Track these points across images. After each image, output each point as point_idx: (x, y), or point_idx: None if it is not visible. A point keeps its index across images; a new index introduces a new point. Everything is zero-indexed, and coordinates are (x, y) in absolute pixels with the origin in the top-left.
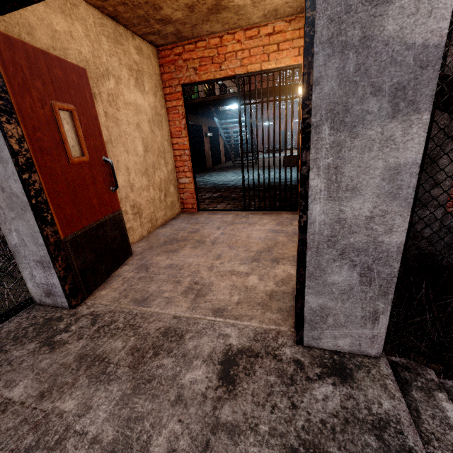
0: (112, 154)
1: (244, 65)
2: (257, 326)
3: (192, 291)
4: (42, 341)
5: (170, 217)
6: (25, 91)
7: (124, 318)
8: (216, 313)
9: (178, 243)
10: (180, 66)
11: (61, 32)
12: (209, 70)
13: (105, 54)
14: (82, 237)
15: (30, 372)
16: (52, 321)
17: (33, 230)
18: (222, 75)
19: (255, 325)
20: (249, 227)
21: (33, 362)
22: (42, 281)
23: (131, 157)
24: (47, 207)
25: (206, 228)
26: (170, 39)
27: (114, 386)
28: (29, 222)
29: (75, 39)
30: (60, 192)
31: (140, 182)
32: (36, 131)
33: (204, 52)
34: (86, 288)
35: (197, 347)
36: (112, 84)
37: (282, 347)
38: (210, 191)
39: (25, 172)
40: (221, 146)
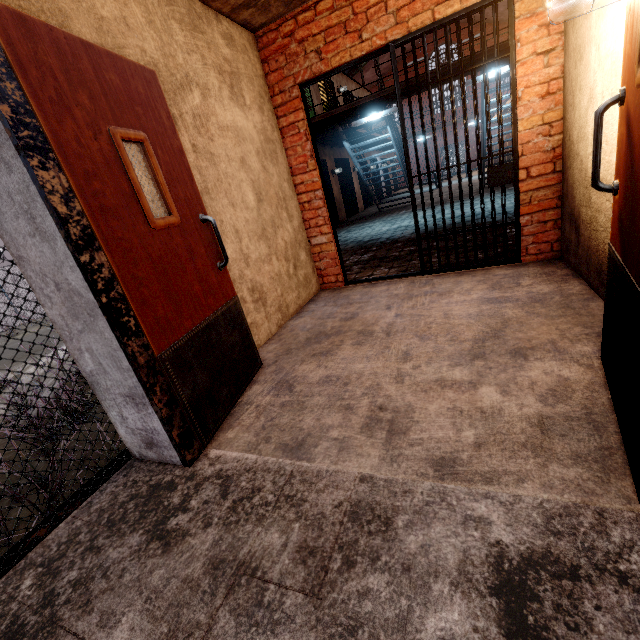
0: (211, 211)
1: (402, 21)
2: (543, 498)
3: (380, 425)
4: (149, 530)
5: (305, 300)
6: (64, 111)
7: (274, 483)
8: (441, 468)
9: (329, 339)
10: (294, 54)
11: (111, 20)
12: (341, 47)
13: (181, 50)
14: (186, 348)
15: (137, 596)
16: (161, 491)
17: (111, 347)
18: (365, 50)
19: (535, 494)
20: (441, 299)
21: (139, 572)
22: (138, 425)
23: (239, 213)
24: (126, 307)
25: (367, 309)
26: (274, 11)
27: (284, 638)
28: (103, 335)
29: (133, 30)
30: (143, 279)
31: (257, 251)
32: (91, 179)
33: (331, 18)
34: (204, 430)
35: (428, 547)
36: (198, 99)
37: (629, 552)
38: (355, 253)
39: (83, 251)
40: (355, 186)
